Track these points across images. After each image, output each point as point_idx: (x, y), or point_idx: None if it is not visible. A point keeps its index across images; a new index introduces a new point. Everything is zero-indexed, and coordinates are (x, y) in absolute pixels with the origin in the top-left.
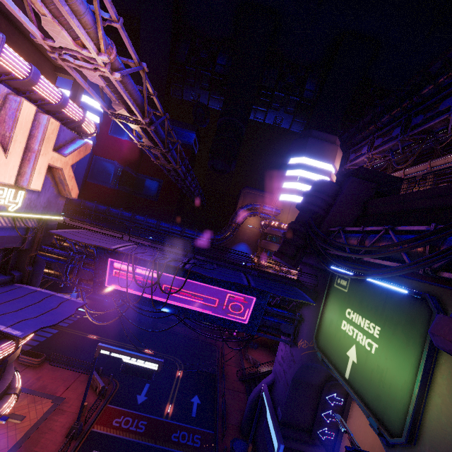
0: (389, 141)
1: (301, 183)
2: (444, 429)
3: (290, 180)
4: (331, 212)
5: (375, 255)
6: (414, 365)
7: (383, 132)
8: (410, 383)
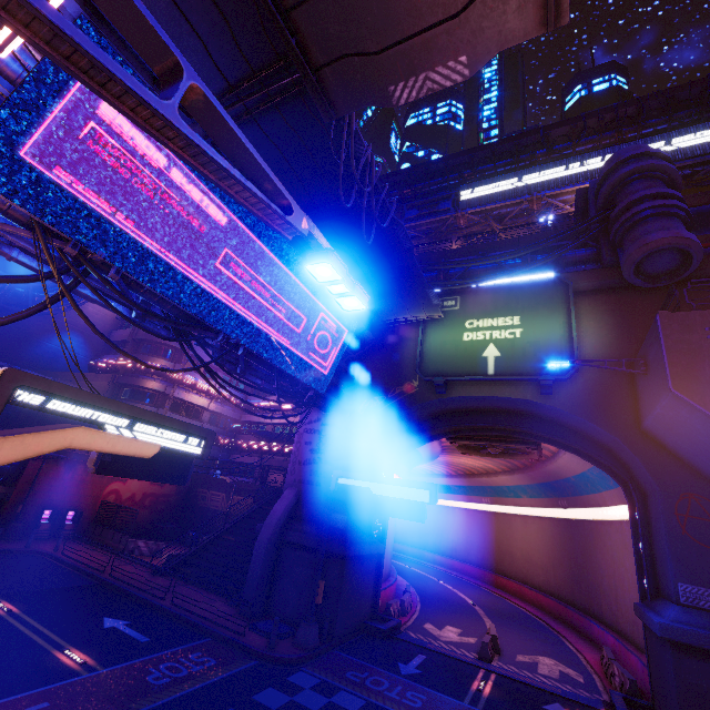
0: None
1: None
2: (586, 354)
3: None
4: None
5: (520, 253)
6: (564, 322)
7: None
8: (565, 334)
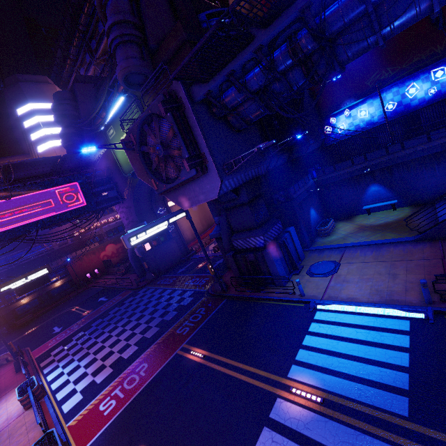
0: (89, 68)
1: (47, 128)
2: None
3: (35, 129)
4: (81, 111)
5: (104, 93)
6: None
7: (80, 63)
8: None
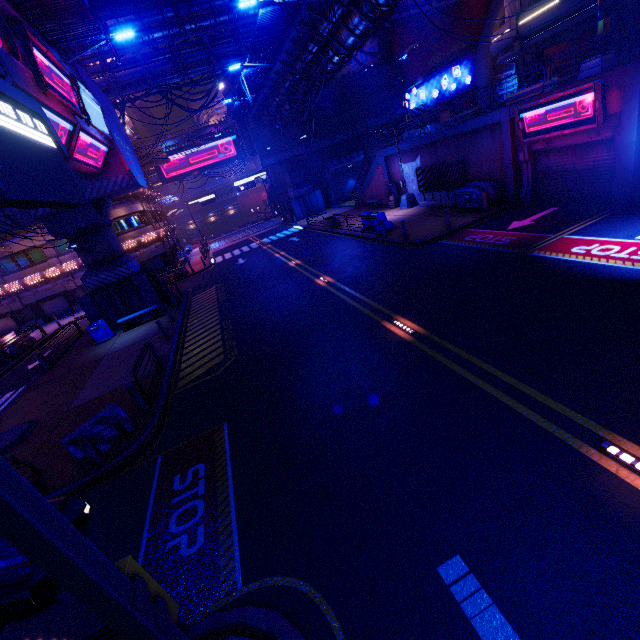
0: None
1: None
2: None
3: None
4: None
5: None
6: None
7: None
8: None
